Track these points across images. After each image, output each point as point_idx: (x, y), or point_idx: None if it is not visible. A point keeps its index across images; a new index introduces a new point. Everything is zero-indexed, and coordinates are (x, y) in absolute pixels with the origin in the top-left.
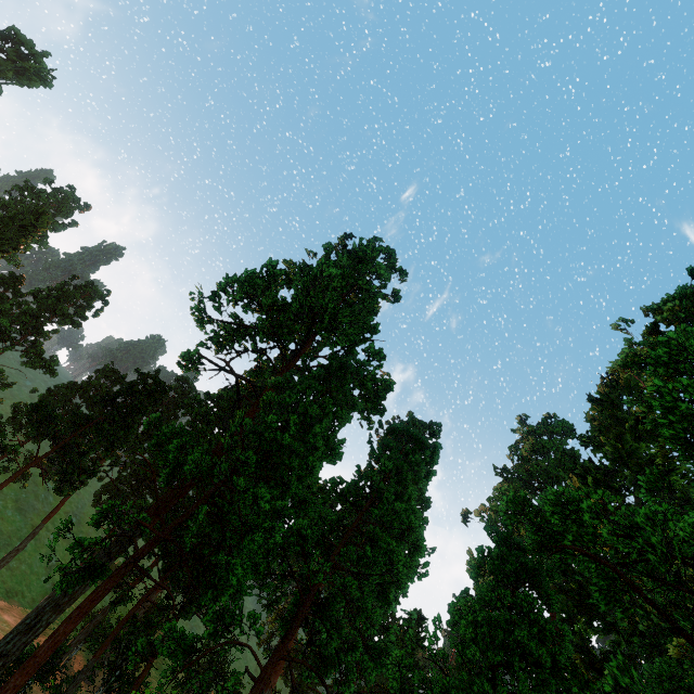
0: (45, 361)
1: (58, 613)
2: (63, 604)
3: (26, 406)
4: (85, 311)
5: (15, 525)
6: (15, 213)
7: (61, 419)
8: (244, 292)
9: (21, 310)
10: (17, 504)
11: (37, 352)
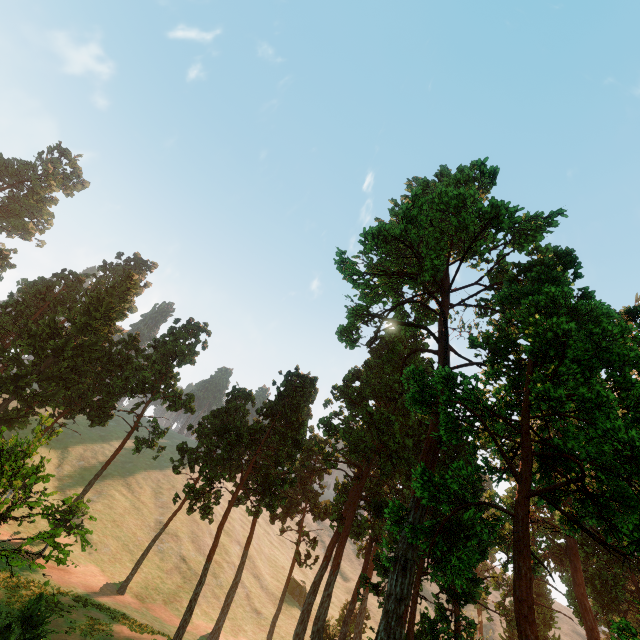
0: (184, 400)
1: (403, 625)
2: (403, 614)
3: (186, 445)
4: (194, 348)
5: (202, 564)
6: (113, 283)
7: (246, 435)
8: (401, 231)
9: (150, 362)
10: (194, 545)
11: (174, 395)
